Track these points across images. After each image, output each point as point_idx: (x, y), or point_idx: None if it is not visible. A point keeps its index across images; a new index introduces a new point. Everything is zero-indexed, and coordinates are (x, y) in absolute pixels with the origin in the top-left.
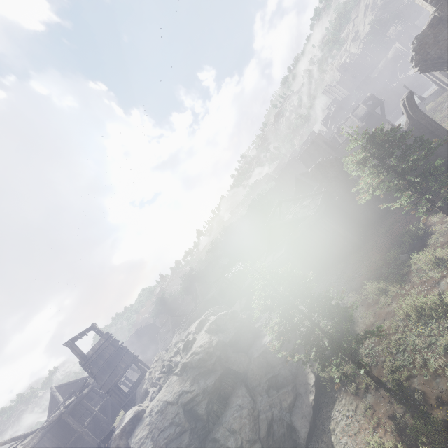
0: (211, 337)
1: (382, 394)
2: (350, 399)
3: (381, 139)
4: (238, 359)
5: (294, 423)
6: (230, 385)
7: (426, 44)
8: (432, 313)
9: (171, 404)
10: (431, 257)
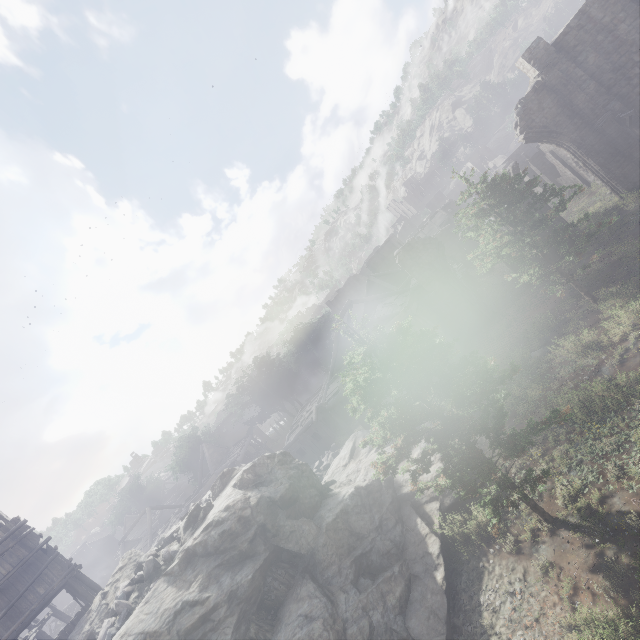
0: (245, 492)
1: (566, 537)
2: (509, 563)
3: (504, 184)
4: (297, 529)
5: (414, 631)
6: (283, 581)
7: (531, 110)
8: (608, 402)
9: (153, 636)
10: (577, 343)
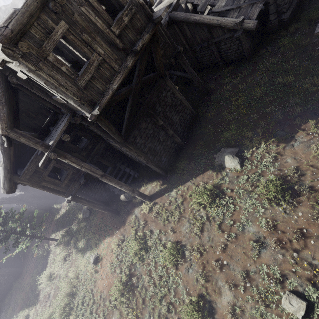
0: None
1: None
2: None
3: None
4: None
5: None
6: None
7: None
8: None
9: None
10: (47, 274)
